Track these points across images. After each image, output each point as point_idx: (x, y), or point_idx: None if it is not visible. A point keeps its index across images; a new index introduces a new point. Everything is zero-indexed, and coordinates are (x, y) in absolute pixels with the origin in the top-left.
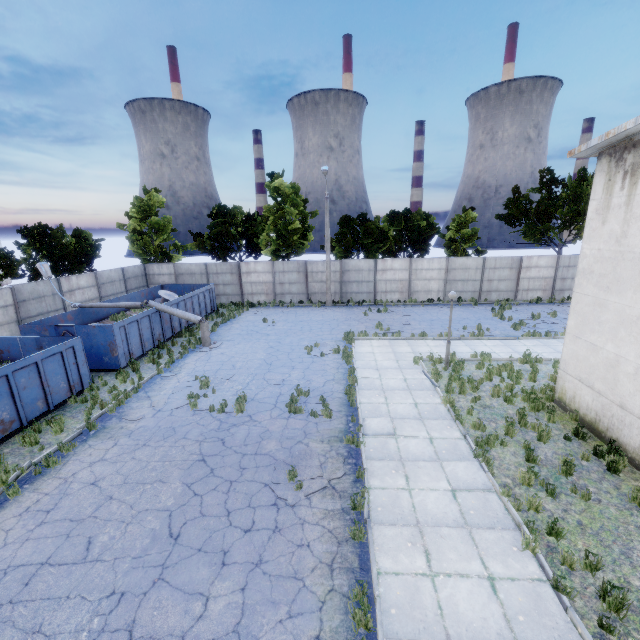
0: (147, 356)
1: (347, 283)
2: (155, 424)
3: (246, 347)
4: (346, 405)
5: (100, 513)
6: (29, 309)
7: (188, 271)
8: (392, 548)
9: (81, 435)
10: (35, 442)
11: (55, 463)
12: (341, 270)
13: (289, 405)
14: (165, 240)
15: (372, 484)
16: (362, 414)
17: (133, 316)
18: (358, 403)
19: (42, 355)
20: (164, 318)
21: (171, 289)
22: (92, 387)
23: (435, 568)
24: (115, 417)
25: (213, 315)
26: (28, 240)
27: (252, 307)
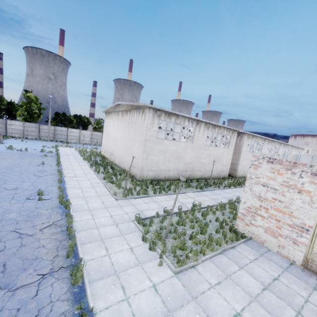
0: None
1: (56, 134)
2: (0, 151)
3: (19, 145)
4: (56, 152)
5: (1, 156)
6: None
7: None
8: (64, 159)
9: None
10: None
11: None
12: (54, 129)
13: (41, 150)
14: None
15: (61, 157)
16: (60, 153)
17: None
18: (59, 152)
19: None
20: None
21: None
22: None
23: (70, 160)
24: None
25: None
26: None
27: (12, 138)
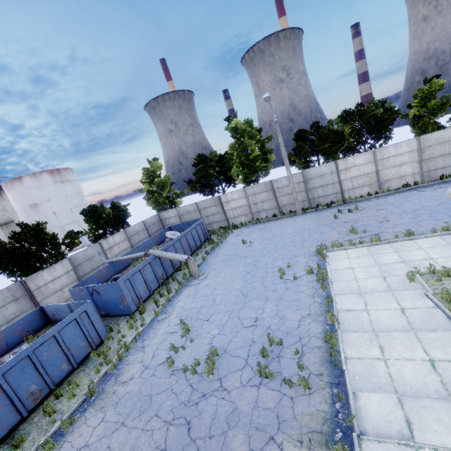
0: (154, 295)
1: (312, 190)
2: (138, 389)
3: (227, 275)
4: (328, 362)
5: None
6: (84, 269)
7: (186, 211)
8: None
9: (85, 402)
10: (53, 411)
11: (52, 448)
12: (304, 180)
13: (258, 369)
14: (169, 192)
15: None
16: (351, 382)
17: (135, 268)
18: (343, 362)
19: (58, 328)
20: (164, 259)
21: (176, 228)
22: (109, 336)
23: None
24: (113, 376)
25: (207, 242)
26: (87, 217)
27: (236, 228)
